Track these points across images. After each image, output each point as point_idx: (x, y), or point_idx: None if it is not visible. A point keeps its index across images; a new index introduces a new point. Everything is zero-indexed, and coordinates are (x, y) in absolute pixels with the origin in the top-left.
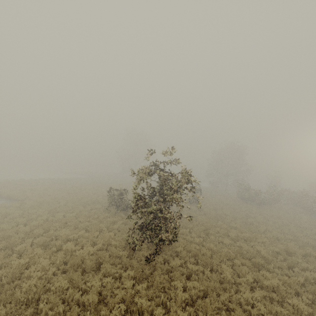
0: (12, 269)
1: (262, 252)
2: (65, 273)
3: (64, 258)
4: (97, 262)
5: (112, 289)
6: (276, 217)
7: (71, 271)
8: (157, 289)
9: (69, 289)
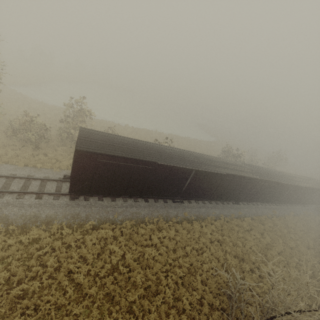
0: None
1: None
2: None
3: None
4: None
5: None
6: None
7: None
8: None
9: None
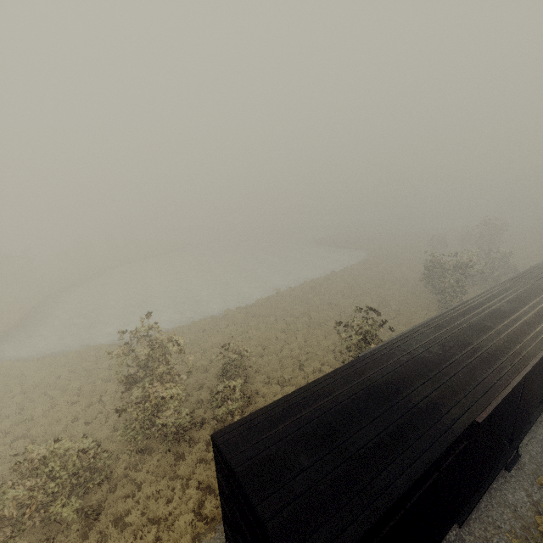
0: None
1: None
2: None
3: None
4: None
5: None
6: None
7: None
8: None
9: None
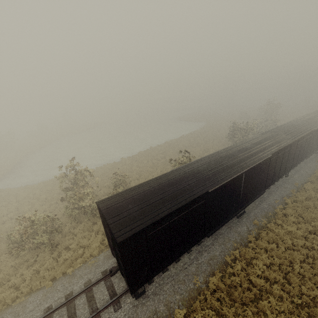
0: None
1: None
2: None
3: None
4: None
5: None
6: None
7: None
8: None
9: None
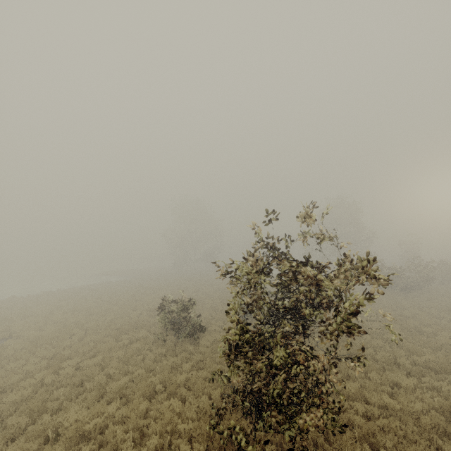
0: None
1: None
2: None
3: None
4: None
5: None
6: (448, 311)
7: None
8: None
9: None
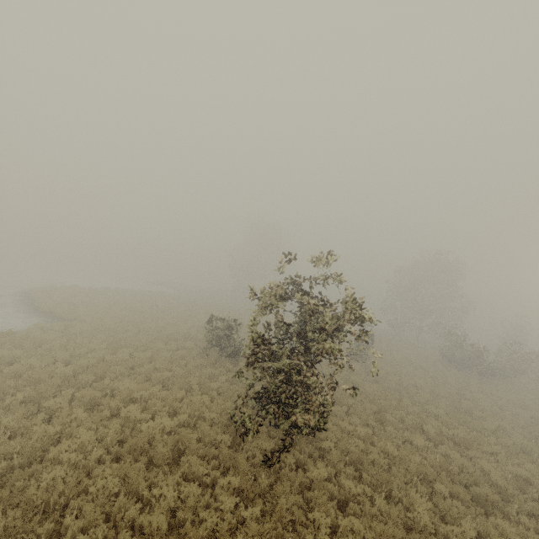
0: (30, 442)
1: (493, 476)
2: (118, 463)
3: (121, 433)
4: (176, 449)
5: (196, 505)
6: (519, 405)
7: (129, 459)
8: (280, 521)
9: (120, 494)
